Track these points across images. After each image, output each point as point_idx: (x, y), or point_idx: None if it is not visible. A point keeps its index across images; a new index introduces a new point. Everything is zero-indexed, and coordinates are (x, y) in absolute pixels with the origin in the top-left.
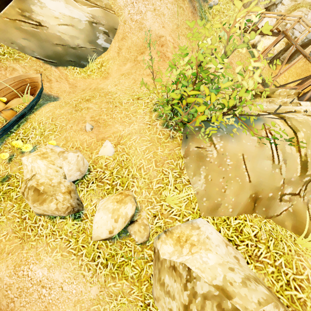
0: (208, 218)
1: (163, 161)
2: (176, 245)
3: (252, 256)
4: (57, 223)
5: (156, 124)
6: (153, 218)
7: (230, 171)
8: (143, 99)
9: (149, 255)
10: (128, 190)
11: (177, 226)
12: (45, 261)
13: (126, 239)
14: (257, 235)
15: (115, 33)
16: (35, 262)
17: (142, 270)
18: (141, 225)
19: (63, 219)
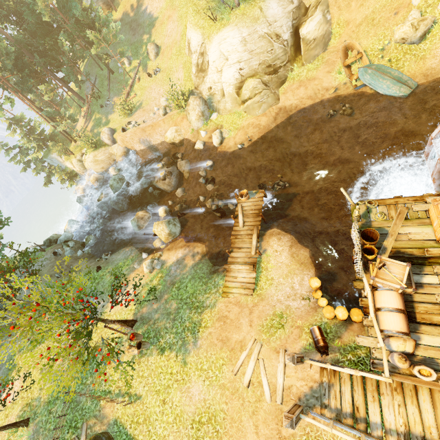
0: None
1: None
2: None
3: None
4: (429, 37)
5: None
6: None
7: None
8: None
9: None
10: None
11: None
12: None
13: None
14: None
15: (329, 6)
16: (438, 49)
17: None
18: None
19: (430, 33)
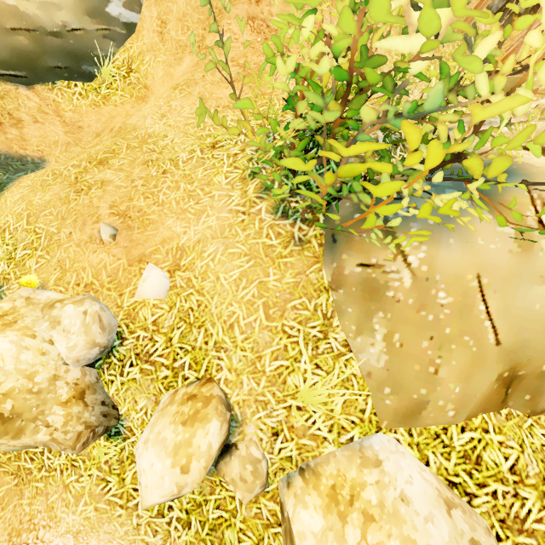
0: (398, 432)
1: (282, 304)
2: (328, 510)
3: (509, 521)
4: None
5: (258, 210)
6: (273, 440)
7: (446, 321)
8: (225, 146)
9: (273, 513)
10: (209, 380)
11: (328, 456)
12: (66, 522)
13: (220, 476)
14: (518, 468)
15: None
16: (47, 523)
17: (260, 542)
18: (246, 463)
19: None
